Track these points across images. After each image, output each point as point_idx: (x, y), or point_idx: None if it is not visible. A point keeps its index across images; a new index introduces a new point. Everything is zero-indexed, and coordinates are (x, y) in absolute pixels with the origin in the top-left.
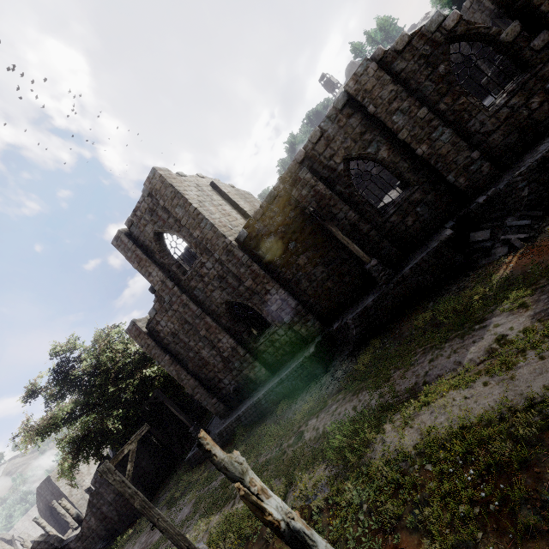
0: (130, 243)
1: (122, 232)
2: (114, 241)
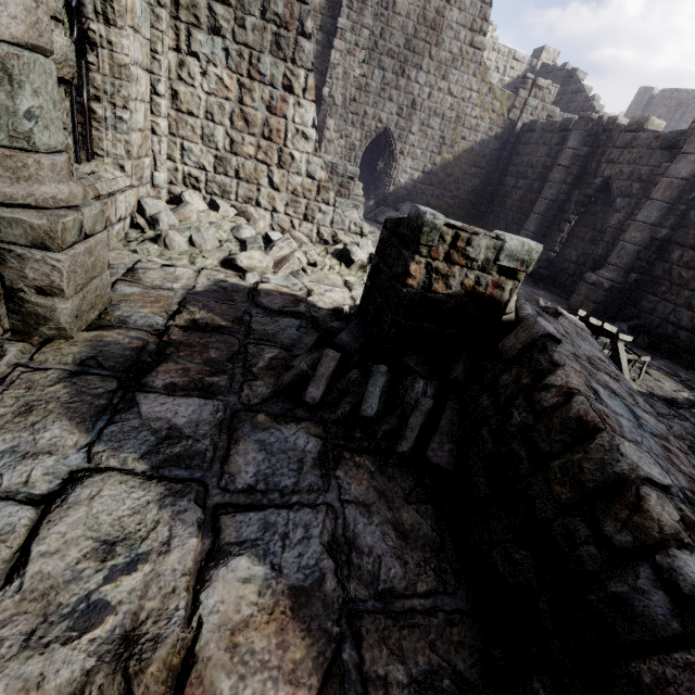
0: (644, 103)
1: (652, 91)
2: (643, 89)
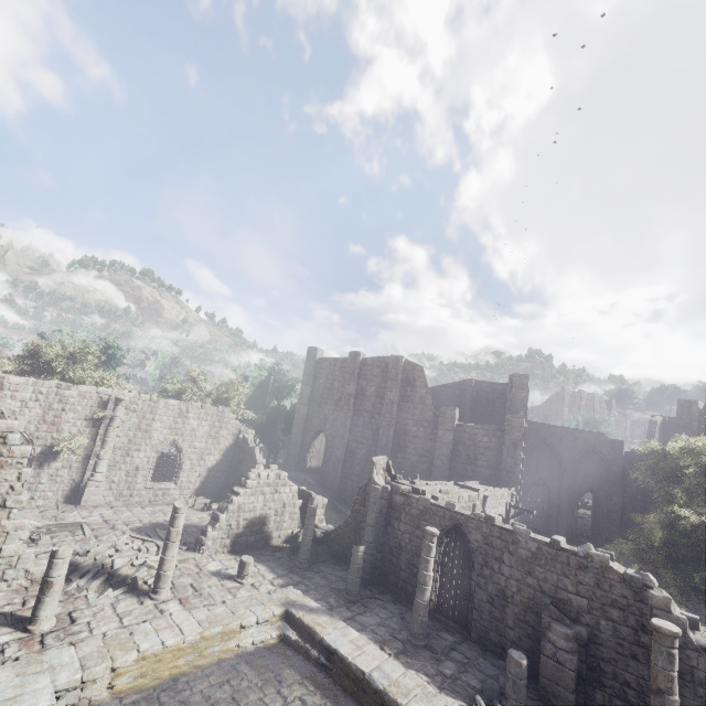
0: None
1: None
2: None
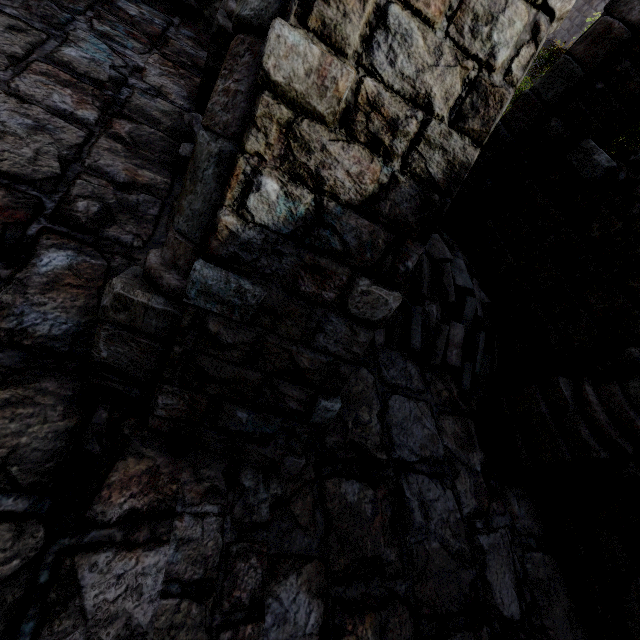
0: None
1: None
2: None
